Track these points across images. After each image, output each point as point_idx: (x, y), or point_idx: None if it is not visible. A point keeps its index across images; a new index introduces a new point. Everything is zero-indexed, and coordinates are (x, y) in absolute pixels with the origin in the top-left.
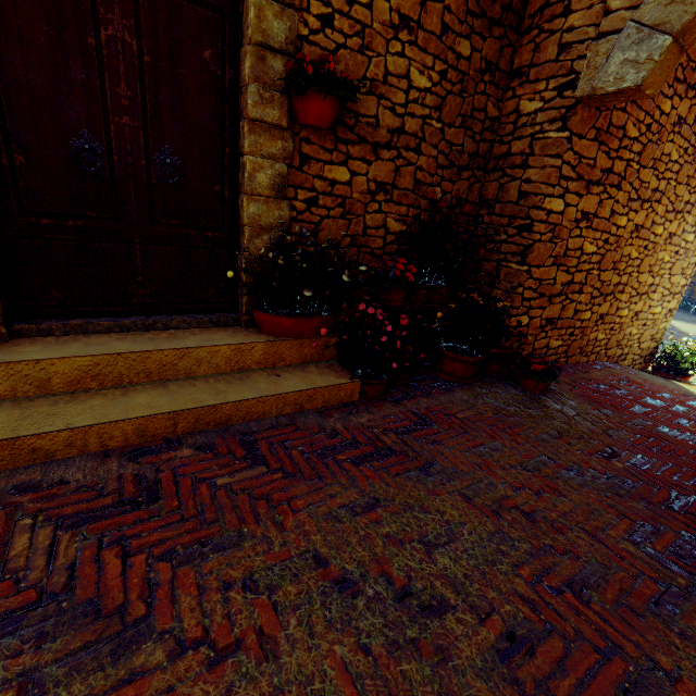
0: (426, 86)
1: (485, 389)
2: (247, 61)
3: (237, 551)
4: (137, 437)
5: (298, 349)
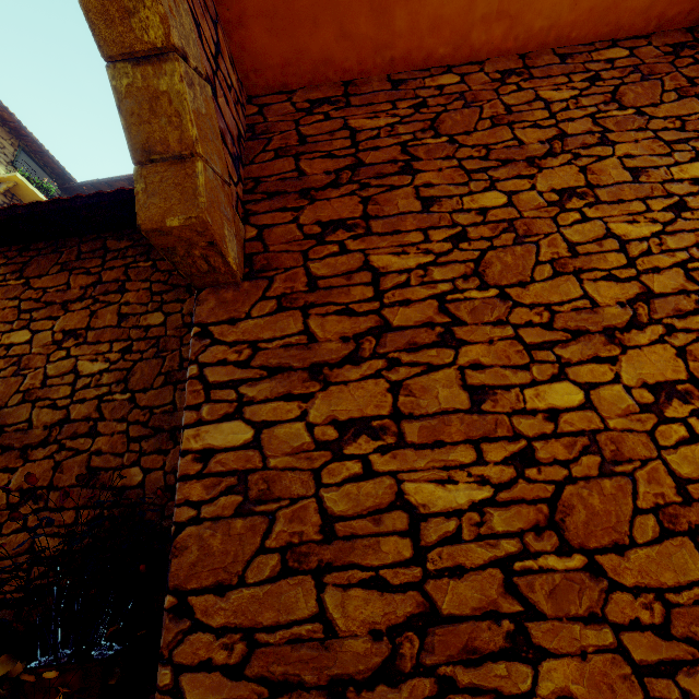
0: (103, 368)
1: None
2: None
3: None
4: None
5: None
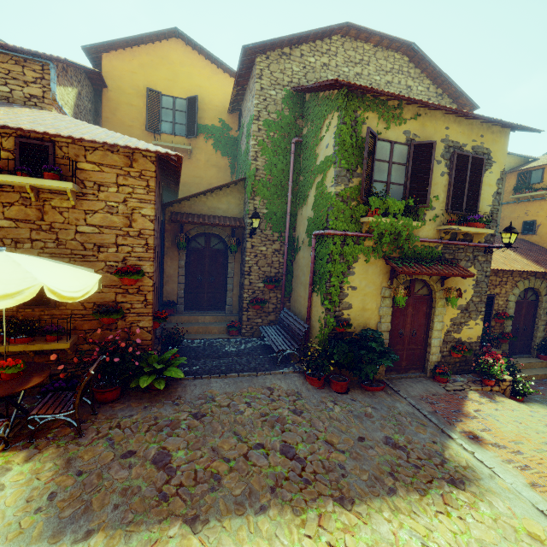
0: None
1: None
2: (541, 311)
3: None
4: (540, 378)
5: None
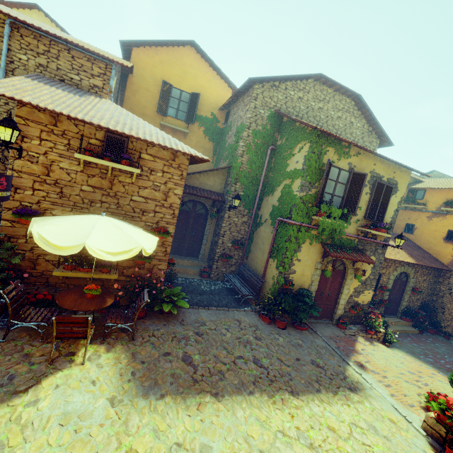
0: (425, 286)
1: (437, 336)
2: (408, 288)
3: (424, 345)
4: (400, 332)
5: (408, 323)
